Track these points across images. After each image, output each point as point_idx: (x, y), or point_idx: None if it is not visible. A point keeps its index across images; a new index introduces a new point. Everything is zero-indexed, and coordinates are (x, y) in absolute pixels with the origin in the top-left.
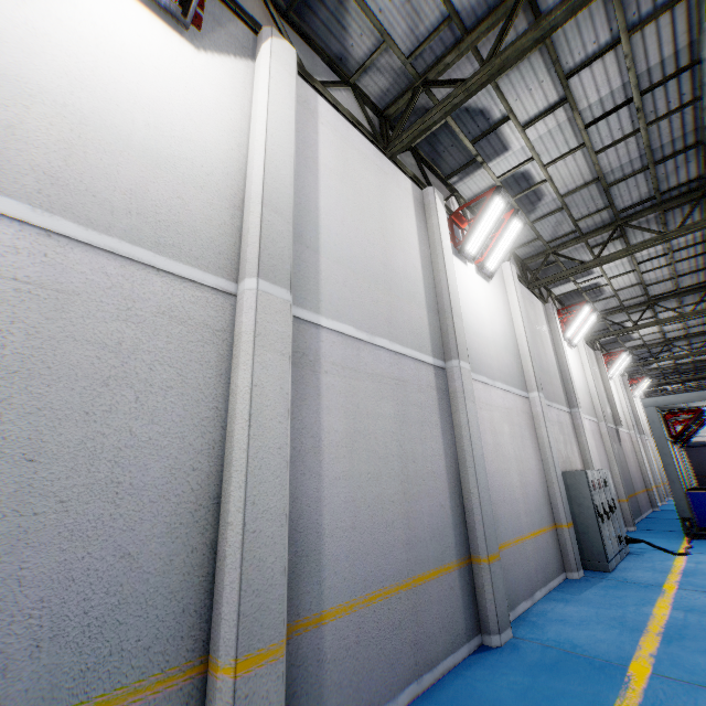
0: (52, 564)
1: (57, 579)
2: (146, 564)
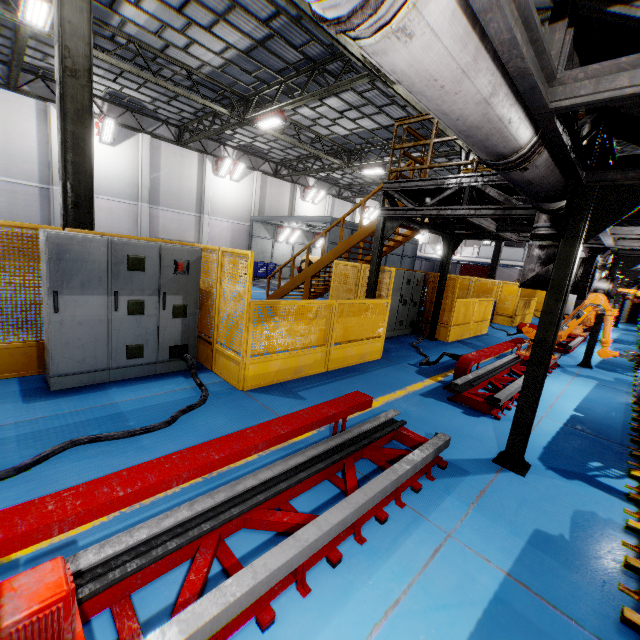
0: None
1: None
2: None
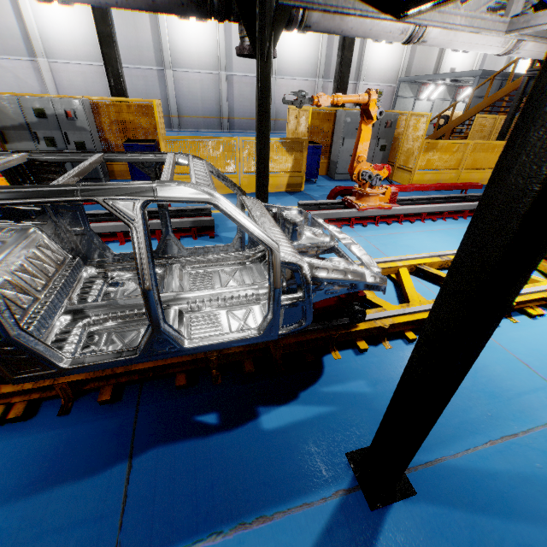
0: (208, 106)
1: (209, 107)
2: (215, 107)
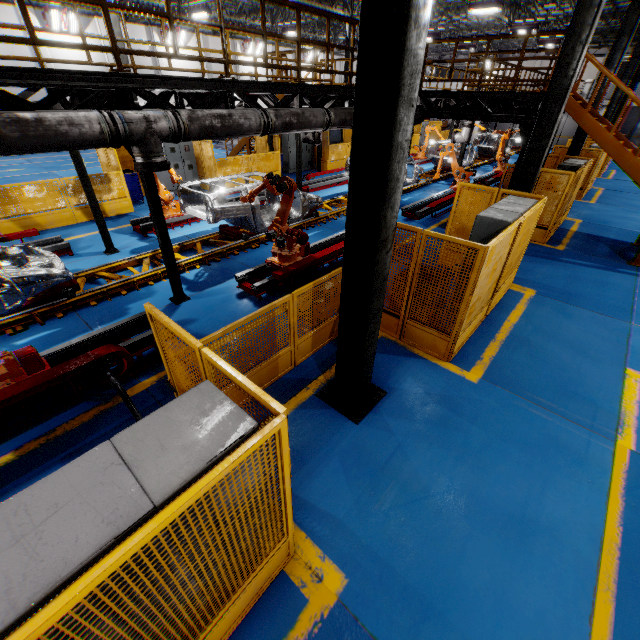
0: None
1: None
2: None
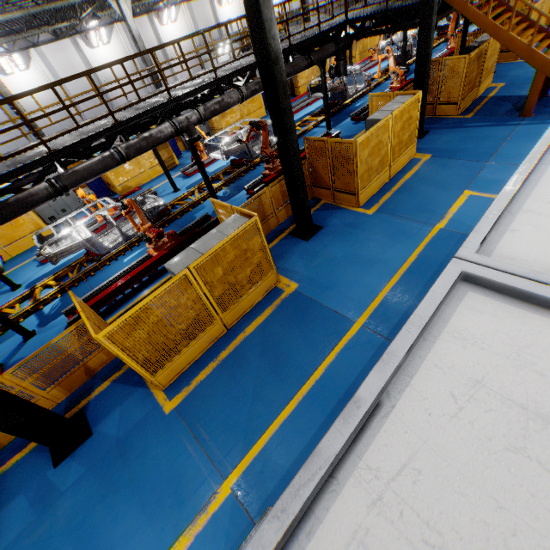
0: None
1: None
2: None
